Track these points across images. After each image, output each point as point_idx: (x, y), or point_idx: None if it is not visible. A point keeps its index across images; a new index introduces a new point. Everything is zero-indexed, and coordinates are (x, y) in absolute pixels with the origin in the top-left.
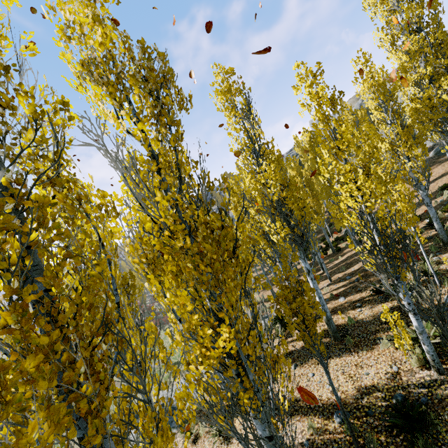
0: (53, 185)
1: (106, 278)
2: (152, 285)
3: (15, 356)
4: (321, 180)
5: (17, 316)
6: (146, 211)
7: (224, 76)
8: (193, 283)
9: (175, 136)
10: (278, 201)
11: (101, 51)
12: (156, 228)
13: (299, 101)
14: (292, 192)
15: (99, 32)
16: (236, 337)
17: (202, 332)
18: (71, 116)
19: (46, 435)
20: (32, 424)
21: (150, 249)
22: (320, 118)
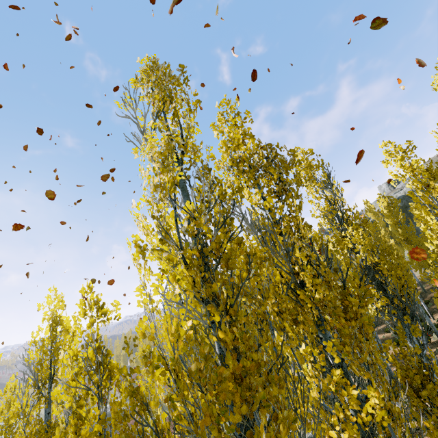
0: (231, 241)
1: (267, 318)
2: (281, 335)
3: (241, 364)
4: (428, 246)
5: (240, 333)
6: (278, 265)
7: (304, 156)
8: (336, 335)
9: (299, 206)
10: (369, 266)
11: (248, 153)
12: (283, 281)
13: (390, 172)
14: (385, 258)
15: (249, 142)
16: (384, 406)
17: (346, 392)
18: (242, 195)
19: (283, 435)
20: (260, 426)
21: (284, 299)
22: (418, 187)
